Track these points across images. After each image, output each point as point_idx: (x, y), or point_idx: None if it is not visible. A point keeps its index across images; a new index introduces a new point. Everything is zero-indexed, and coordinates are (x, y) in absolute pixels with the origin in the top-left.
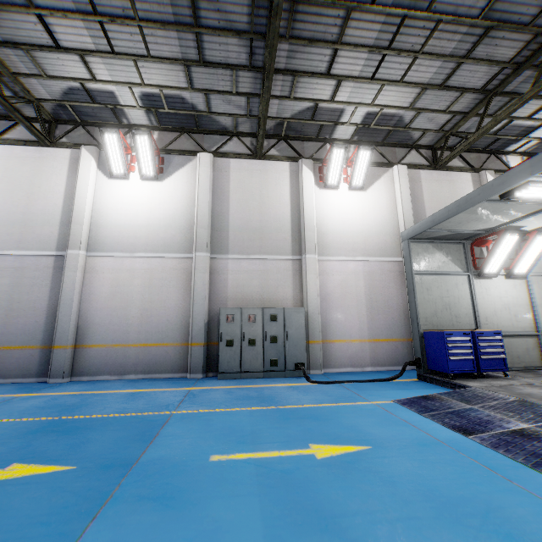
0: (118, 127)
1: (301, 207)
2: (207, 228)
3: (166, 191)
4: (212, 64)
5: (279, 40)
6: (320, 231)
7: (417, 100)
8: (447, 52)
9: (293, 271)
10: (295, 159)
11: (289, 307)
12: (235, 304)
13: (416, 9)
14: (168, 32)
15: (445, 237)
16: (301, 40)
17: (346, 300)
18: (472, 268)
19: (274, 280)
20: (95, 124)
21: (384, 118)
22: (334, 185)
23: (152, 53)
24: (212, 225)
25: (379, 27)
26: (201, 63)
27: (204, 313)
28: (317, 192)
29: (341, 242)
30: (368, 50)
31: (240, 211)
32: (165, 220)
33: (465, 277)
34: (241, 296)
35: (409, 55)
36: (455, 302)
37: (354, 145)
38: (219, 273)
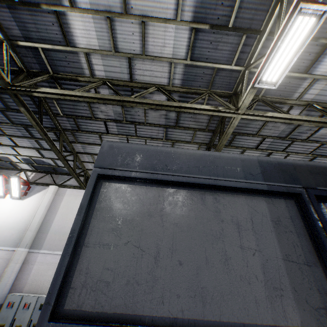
0: (16, 170)
1: None
2: (33, 231)
3: (22, 206)
4: (48, 150)
5: (73, 143)
6: None
7: None
8: None
9: None
10: None
11: None
12: (29, 289)
13: (131, 135)
14: (23, 139)
15: None
16: (84, 143)
17: None
18: None
19: None
20: (4, 168)
21: None
22: None
23: (19, 145)
24: (39, 229)
25: (119, 140)
26: (42, 149)
27: (1, 296)
28: None
29: None
30: None
31: (60, 220)
32: (13, 224)
33: None
34: (36, 283)
35: None
36: None
37: None
38: (29, 263)
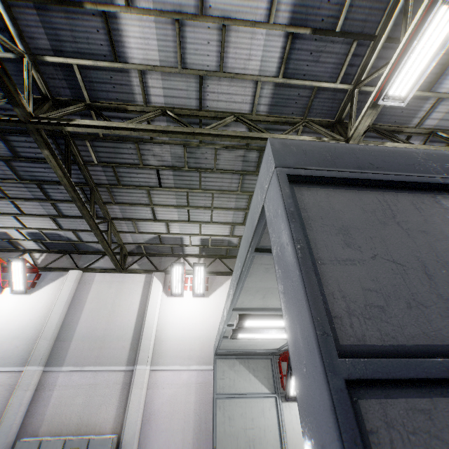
0: (16, 251)
1: (145, 314)
2: (49, 339)
3: (30, 303)
4: (69, 217)
5: (109, 204)
6: (160, 338)
7: (233, 231)
8: (232, 206)
9: (123, 384)
10: (151, 271)
11: (95, 437)
12: (48, 429)
13: (192, 188)
14: (33, 202)
15: (250, 352)
16: (124, 204)
17: (173, 420)
18: (281, 387)
19: (100, 396)
20: None
21: (216, 241)
22: (179, 294)
23: (26, 212)
24: (58, 335)
25: (175, 196)
26: (61, 216)
27: (5, 445)
28: (164, 299)
29: (178, 349)
30: (174, 207)
31: (89, 319)
32: (17, 331)
33: (272, 399)
34: (58, 419)
35: (205, 209)
36: (260, 435)
37: (204, 258)
38: (46, 388)
